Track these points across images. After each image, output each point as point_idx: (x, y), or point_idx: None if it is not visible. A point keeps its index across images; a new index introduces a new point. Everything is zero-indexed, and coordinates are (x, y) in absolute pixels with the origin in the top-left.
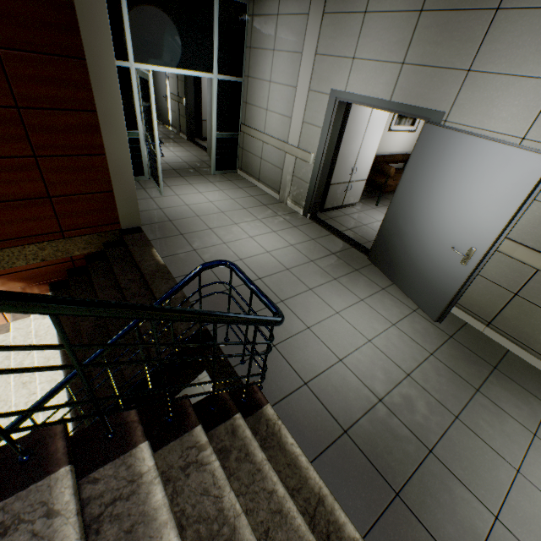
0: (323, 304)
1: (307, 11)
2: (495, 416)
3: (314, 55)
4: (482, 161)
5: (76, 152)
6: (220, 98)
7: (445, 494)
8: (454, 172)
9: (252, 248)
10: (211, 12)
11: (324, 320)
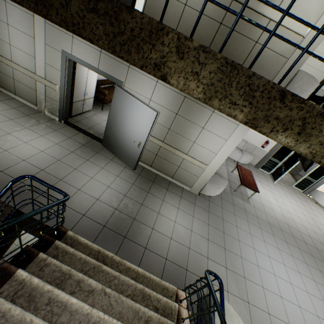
0: (84, 175)
1: None
2: (153, 199)
3: (44, 22)
4: (138, 108)
5: None
6: None
7: (139, 229)
8: (130, 111)
9: (30, 151)
10: None
11: (86, 183)
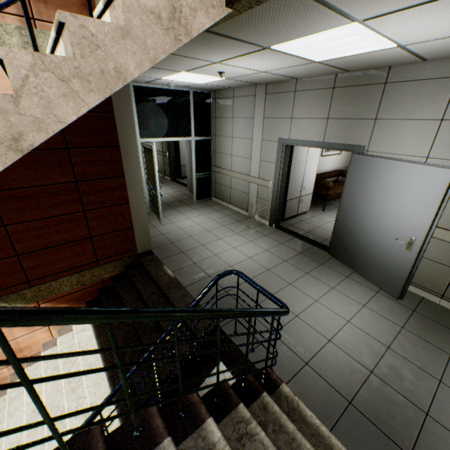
0: (303, 295)
1: (254, 93)
2: None
3: (263, 118)
4: (401, 175)
5: (110, 204)
6: (197, 151)
7: None
8: (383, 185)
9: (237, 256)
10: (188, 101)
11: (307, 308)
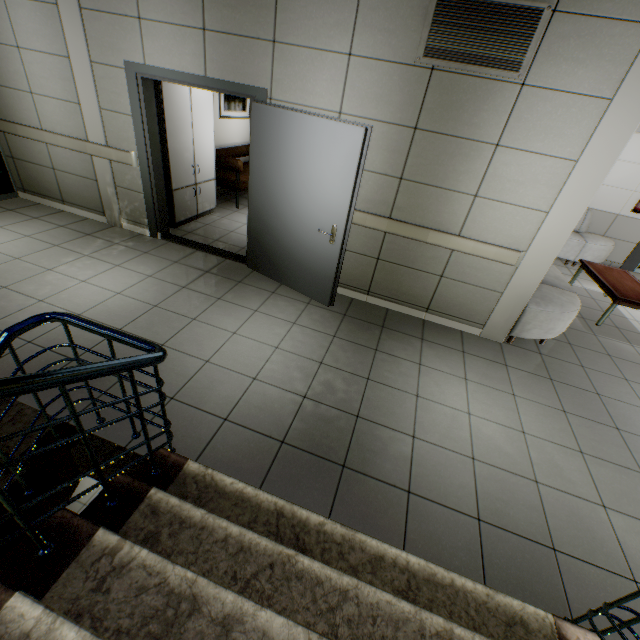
0: (215, 330)
1: None
2: (393, 364)
3: (79, 9)
4: (315, 138)
5: None
6: None
7: (377, 442)
8: (296, 153)
9: (92, 296)
10: None
11: (222, 347)
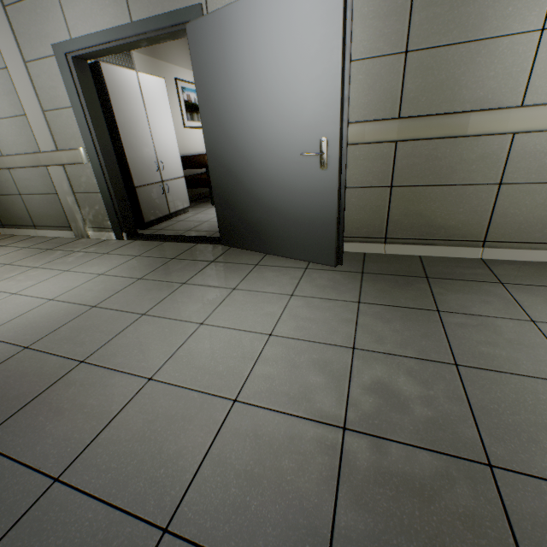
0: (172, 325)
1: None
2: (484, 328)
3: (3, 7)
4: (270, 21)
5: None
6: None
7: None
8: (250, 61)
9: (13, 308)
10: None
11: (180, 348)
